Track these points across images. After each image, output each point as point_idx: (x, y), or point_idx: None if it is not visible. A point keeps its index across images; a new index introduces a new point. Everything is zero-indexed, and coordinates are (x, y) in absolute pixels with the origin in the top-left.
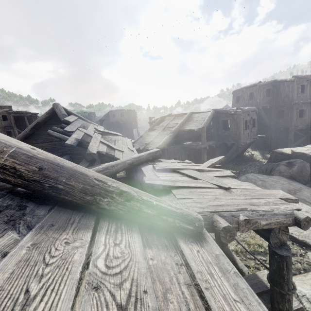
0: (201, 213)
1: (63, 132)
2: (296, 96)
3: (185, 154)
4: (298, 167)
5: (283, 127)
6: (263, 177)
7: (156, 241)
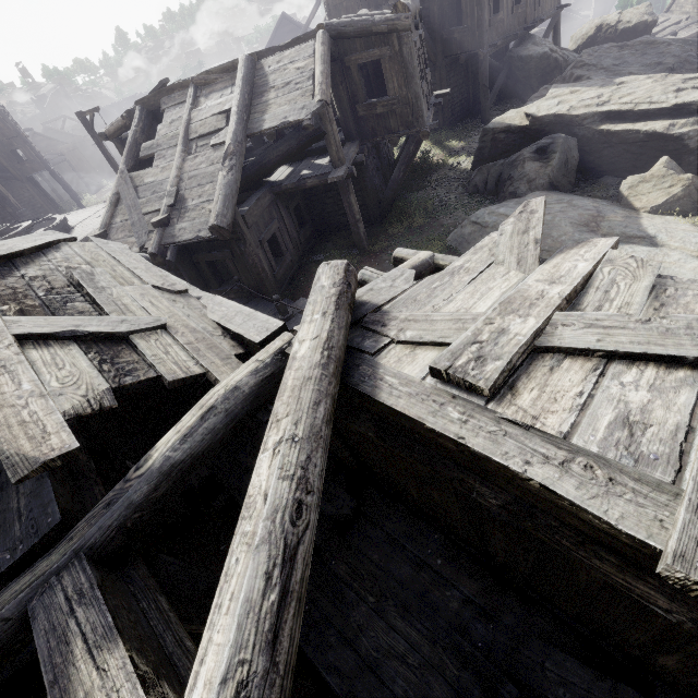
0: None
1: None
2: None
3: (290, 211)
4: (561, 155)
5: (465, 54)
6: (512, 208)
7: None
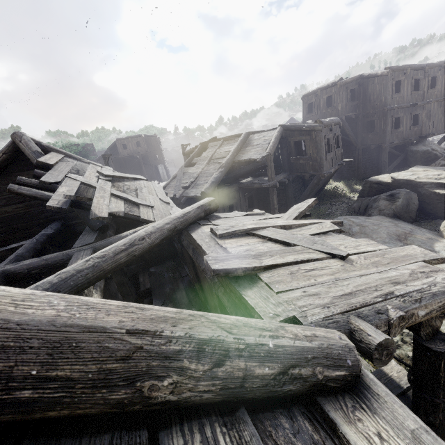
0: (329, 319)
1: (40, 186)
2: (390, 99)
3: (245, 197)
4: (403, 200)
5: (374, 145)
6: (359, 219)
7: (297, 443)
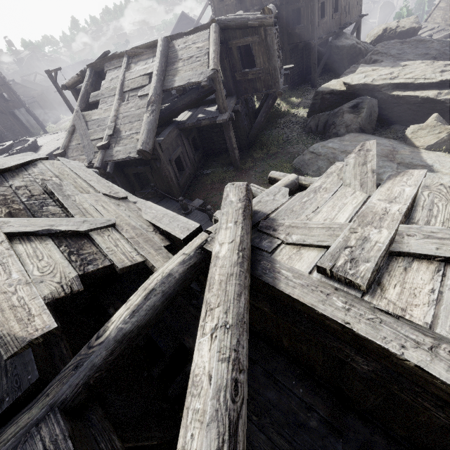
0: None
1: None
2: None
3: (189, 140)
4: (367, 110)
5: (302, 43)
6: (336, 143)
7: None
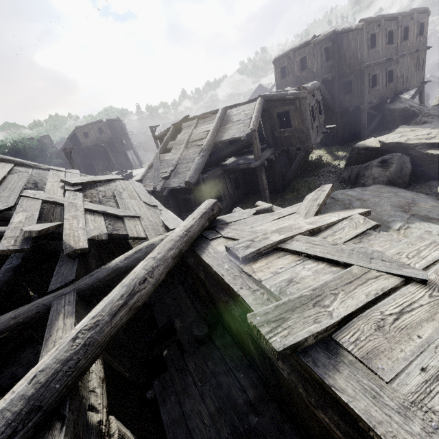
0: None
1: None
2: (366, 55)
3: (231, 179)
4: (397, 165)
5: (352, 107)
6: (356, 192)
7: None
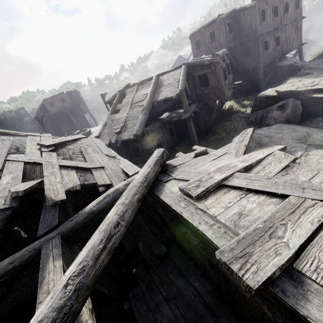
0: None
1: None
2: (259, 26)
3: (167, 129)
4: (291, 108)
5: (252, 66)
6: (264, 130)
7: None
